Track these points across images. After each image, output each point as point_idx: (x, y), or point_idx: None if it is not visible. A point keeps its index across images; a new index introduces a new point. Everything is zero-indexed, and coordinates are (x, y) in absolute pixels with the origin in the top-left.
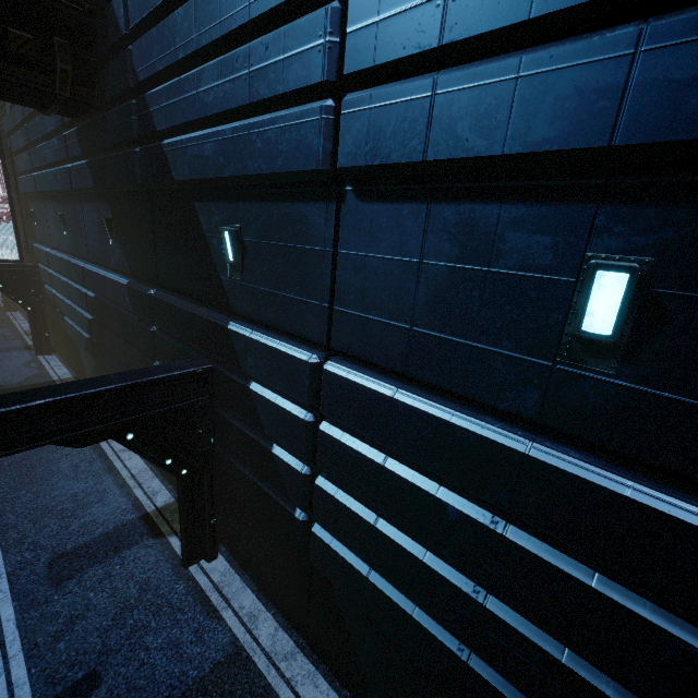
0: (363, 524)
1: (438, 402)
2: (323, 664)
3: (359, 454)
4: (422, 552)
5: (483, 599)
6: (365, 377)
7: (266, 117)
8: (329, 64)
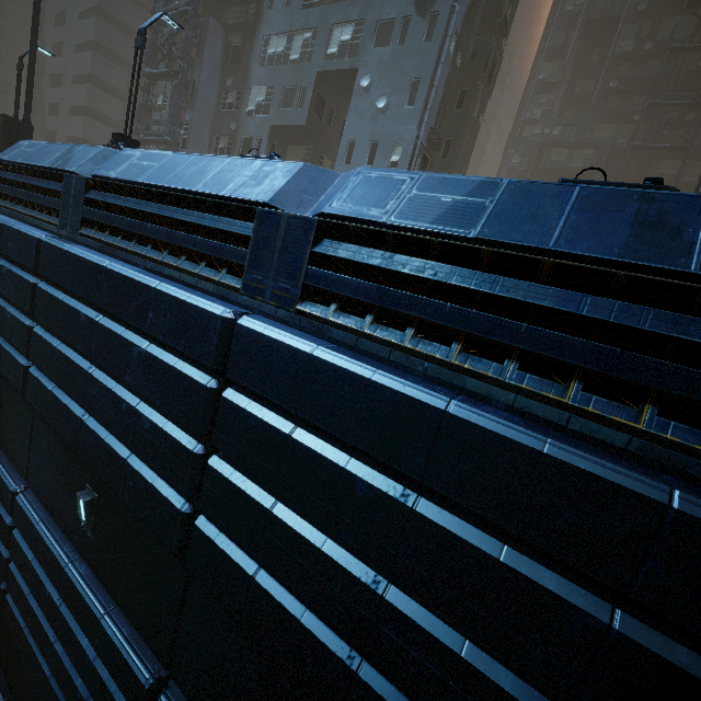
0: (23, 595)
1: (52, 532)
2: (11, 694)
3: (24, 552)
4: (42, 613)
5: (55, 640)
6: (31, 509)
7: (7, 347)
8: (27, 349)
